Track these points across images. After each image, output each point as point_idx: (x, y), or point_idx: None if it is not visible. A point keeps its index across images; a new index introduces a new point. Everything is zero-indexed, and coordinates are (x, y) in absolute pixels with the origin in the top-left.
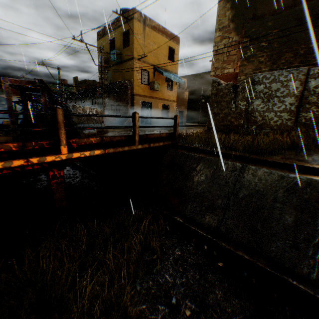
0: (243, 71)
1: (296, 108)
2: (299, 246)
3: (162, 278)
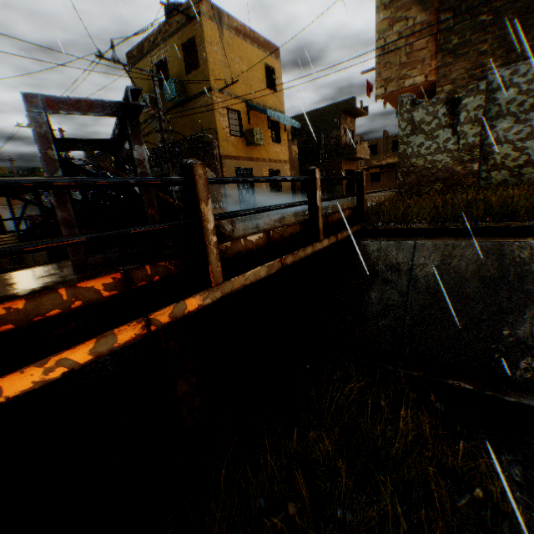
0: (447, 75)
1: None
2: None
3: None
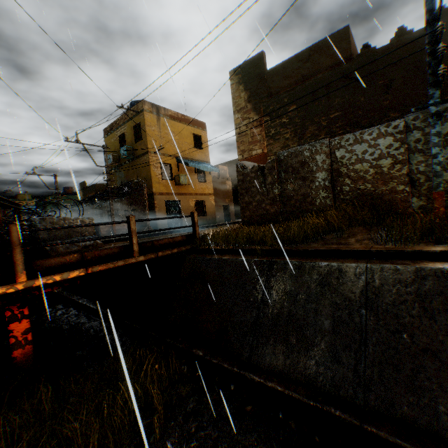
0: (272, 150)
1: (331, 183)
2: (342, 358)
3: (161, 447)
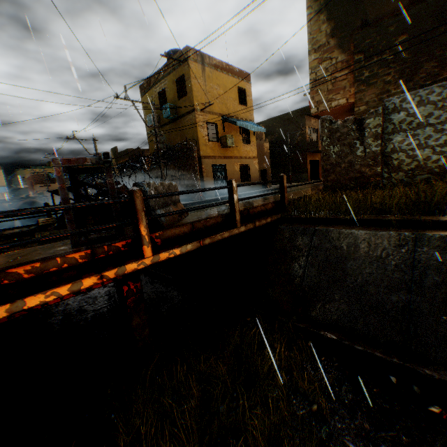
0: (362, 98)
1: None
2: None
3: None
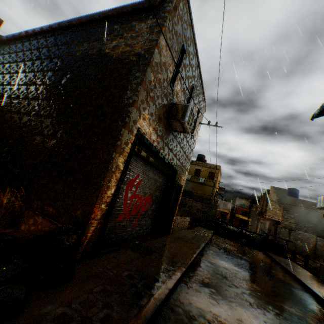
0: (283, 222)
1: (313, 249)
2: None
3: None
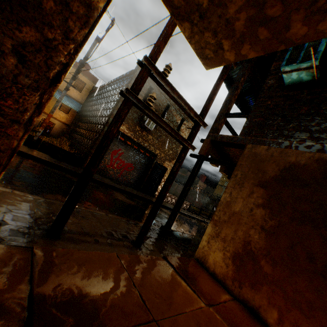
0: None
1: None
2: None
3: None
